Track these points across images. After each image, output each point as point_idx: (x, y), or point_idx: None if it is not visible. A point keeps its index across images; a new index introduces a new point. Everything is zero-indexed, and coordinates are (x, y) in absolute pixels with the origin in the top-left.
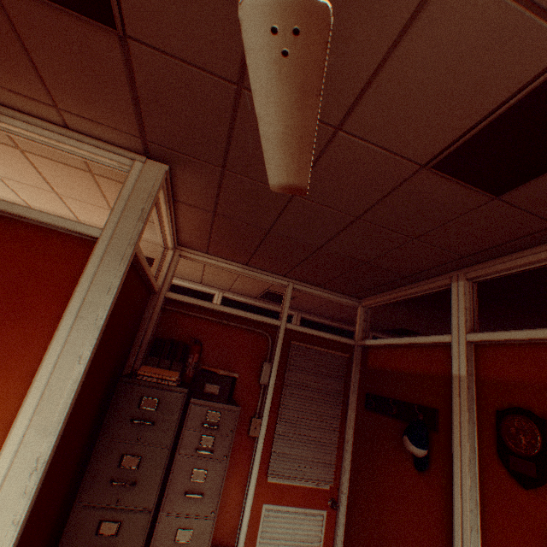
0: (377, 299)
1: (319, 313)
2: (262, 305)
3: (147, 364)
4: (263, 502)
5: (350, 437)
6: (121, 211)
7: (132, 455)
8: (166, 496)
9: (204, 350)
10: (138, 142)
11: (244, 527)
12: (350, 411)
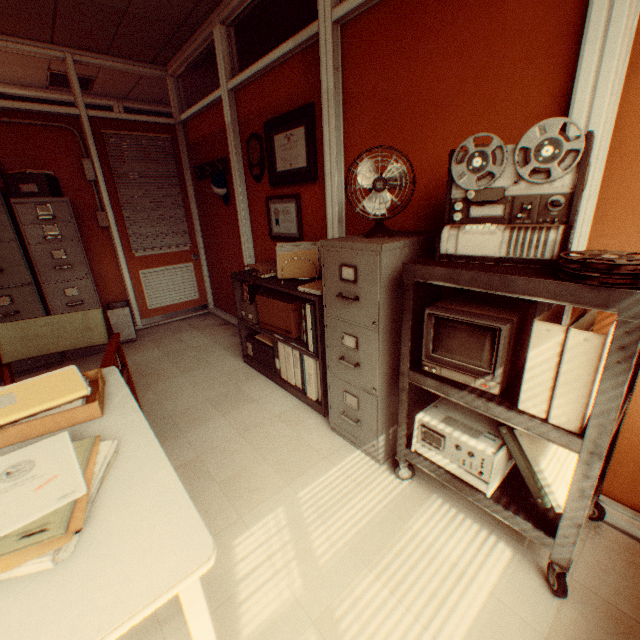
0: (178, 64)
1: (144, 99)
2: (64, 99)
3: None
4: (139, 270)
5: (196, 209)
6: None
7: None
8: (40, 274)
9: (3, 160)
10: None
11: (131, 288)
12: (190, 189)
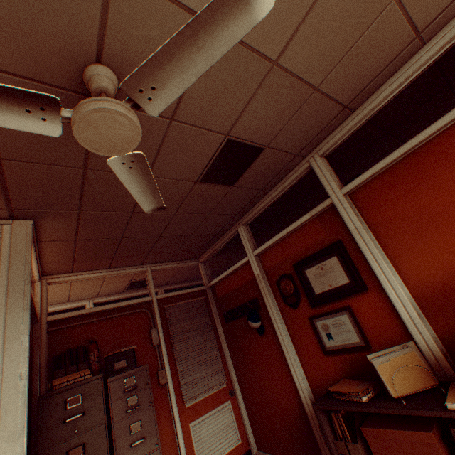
0: (207, 254)
1: (176, 281)
2: (131, 295)
3: (56, 378)
4: (189, 422)
5: (226, 345)
6: (8, 263)
7: (75, 447)
8: None
9: (100, 345)
10: (5, 211)
11: (183, 448)
12: (220, 330)
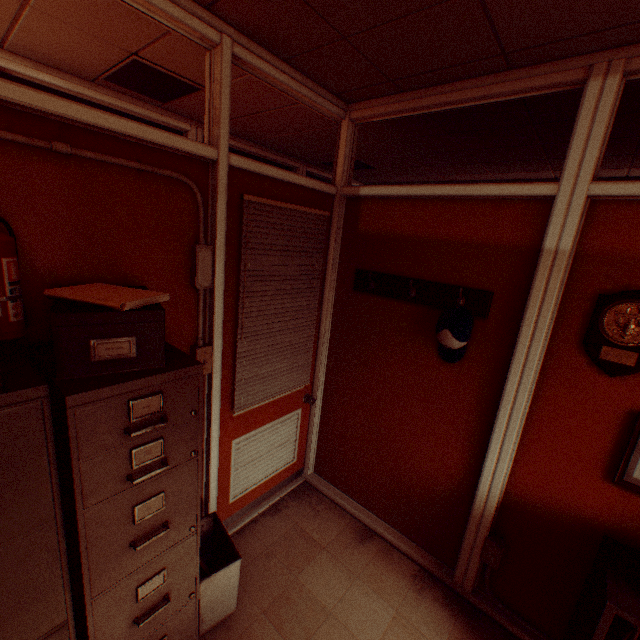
0: (391, 108)
1: (238, 131)
2: (116, 104)
3: None
4: (232, 439)
5: (328, 326)
6: None
7: None
8: (88, 578)
9: (24, 241)
10: None
11: (214, 477)
12: (329, 296)
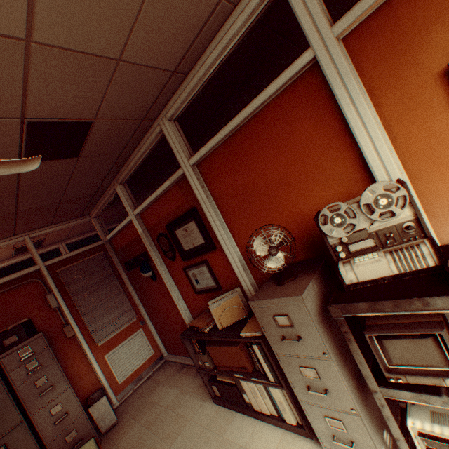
0: (97, 210)
1: (78, 234)
2: (26, 257)
3: None
4: (104, 355)
5: (133, 289)
6: None
7: None
8: (28, 408)
9: None
10: None
11: (101, 374)
12: (125, 278)
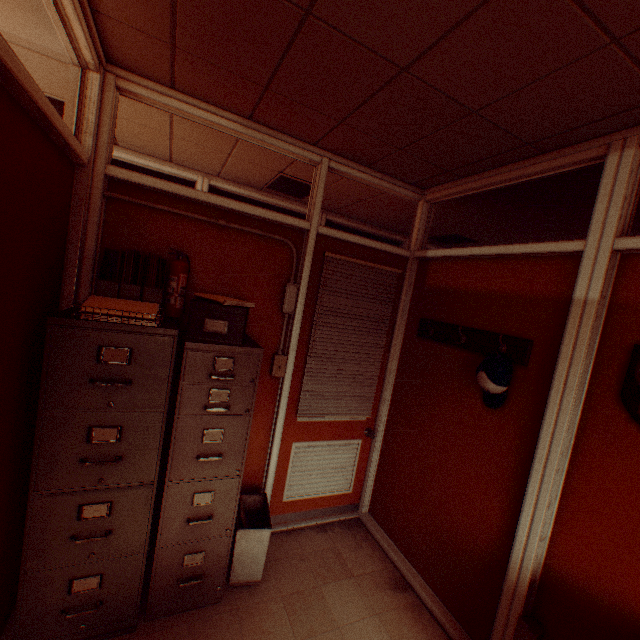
0: (454, 190)
1: (351, 214)
2: (271, 202)
3: (98, 294)
4: (293, 441)
5: (394, 368)
6: None
7: (105, 427)
8: (171, 464)
9: (194, 269)
10: None
11: (273, 467)
12: (396, 340)
